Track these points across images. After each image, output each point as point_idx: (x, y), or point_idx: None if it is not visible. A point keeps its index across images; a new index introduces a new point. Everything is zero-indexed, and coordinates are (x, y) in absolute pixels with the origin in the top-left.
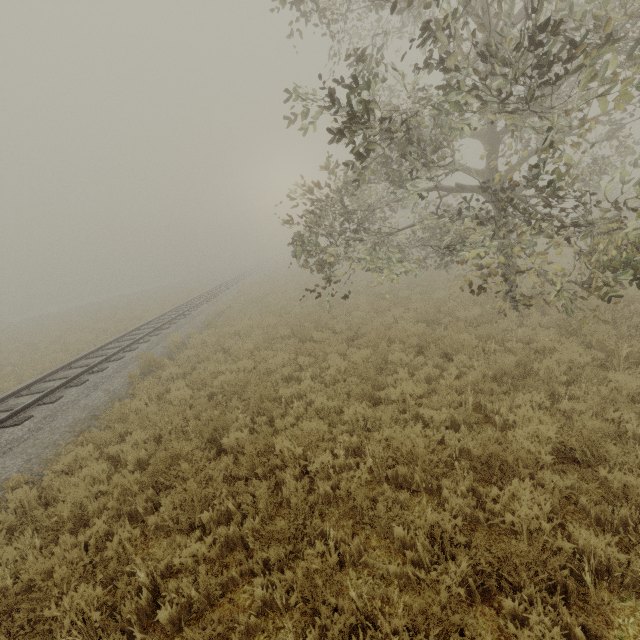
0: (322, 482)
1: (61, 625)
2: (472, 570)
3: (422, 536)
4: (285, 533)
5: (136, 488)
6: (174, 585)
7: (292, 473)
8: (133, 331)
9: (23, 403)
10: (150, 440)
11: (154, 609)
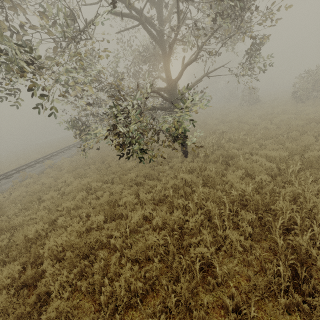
0: None
1: None
2: None
3: None
4: None
5: None
6: None
7: None
8: (46, 156)
9: None
10: None
11: None
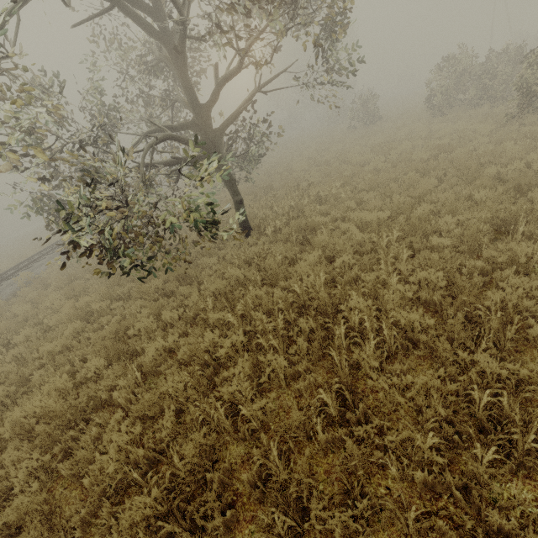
0: None
1: None
2: None
3: None
4: None
5: None
6: None
7: None
8: (21, 264)
9: None
10: None
11: None
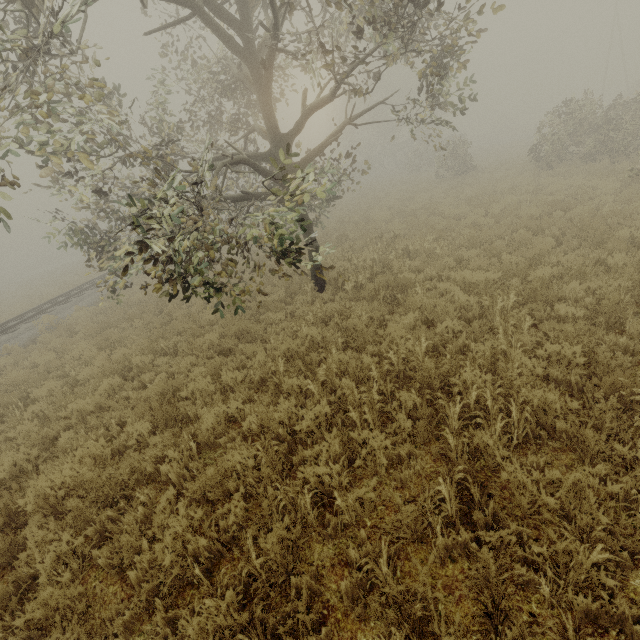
0: None
1: None
2: None
3: None
4: None
5: None
6: None
7: None
8: (42, 306)
9: None
10: None
11: None
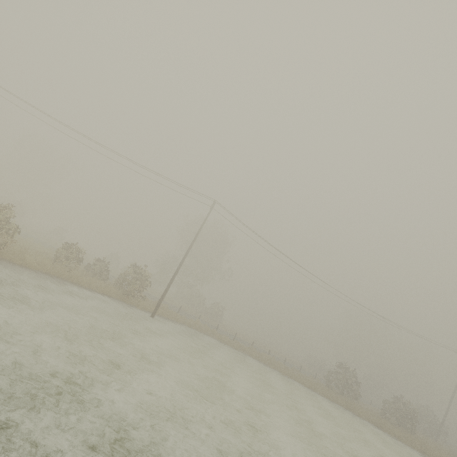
0: None
1: None
2: None
3: None
4: None
5: None
6: None
7: None
8: None
9: None
10: None
11: None
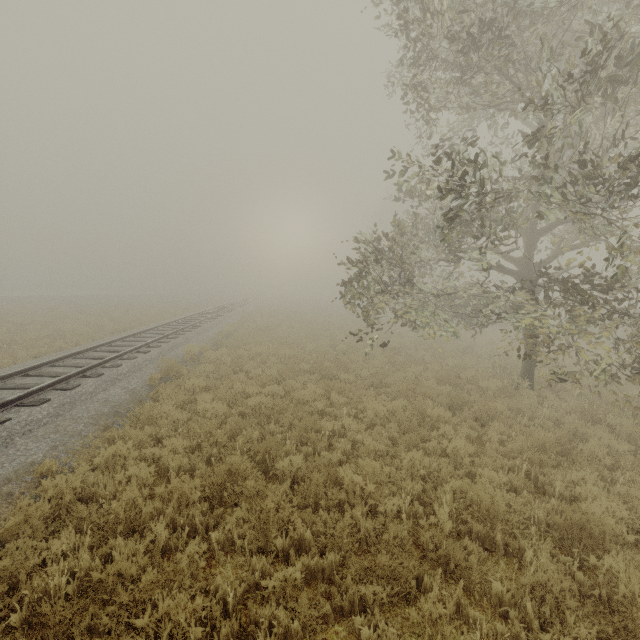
0: (396, 525)
1: (149, 639)
2: (590, 639)
3: (529, 596)
4: (384, 571)
5: (196, 497)
6: (268, 612)
7: (361, 510)
8: (139, 333)
9: (34, 384)
10: (188, 449)
11: (236, 638)
